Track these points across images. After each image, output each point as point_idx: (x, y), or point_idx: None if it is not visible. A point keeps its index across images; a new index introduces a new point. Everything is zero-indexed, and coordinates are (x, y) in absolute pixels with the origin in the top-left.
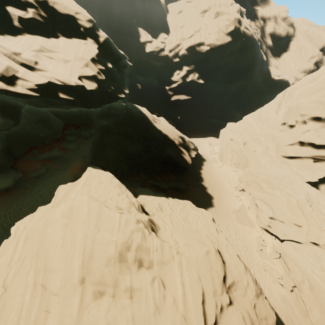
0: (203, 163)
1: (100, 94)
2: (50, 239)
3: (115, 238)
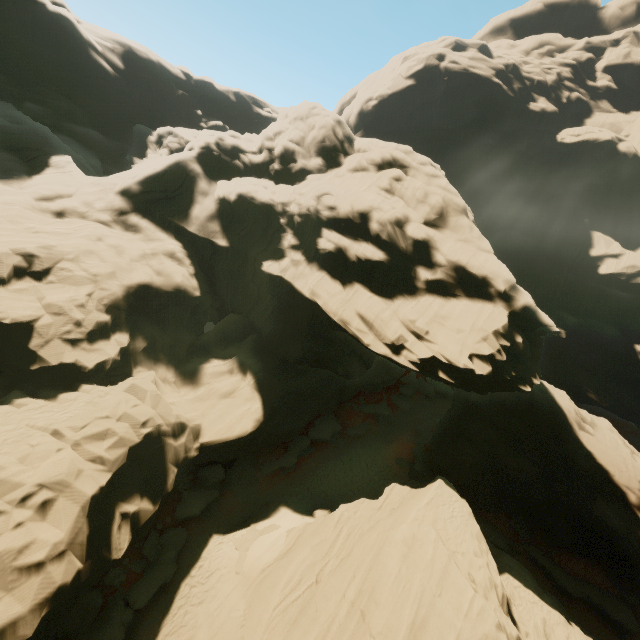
0: None
1: (491, 378)
2: (386, 562)
3: (458, 624)
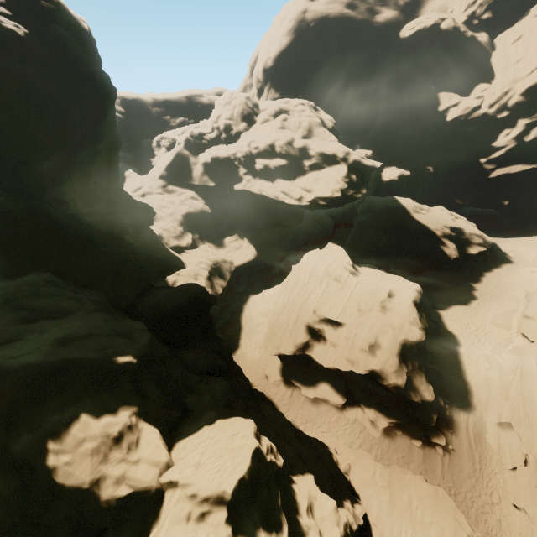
0: (502, 265)
1: (343, 197)
2: (303, 261)
3: (326, 265)
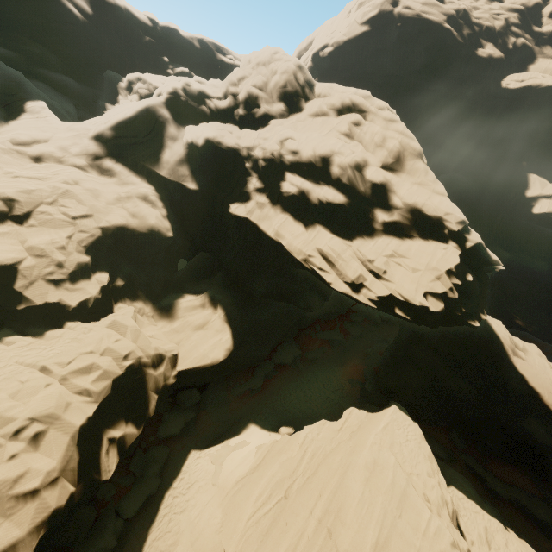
0: None
1: (443, 314)
2: (350, 485)
3: (418, 543)
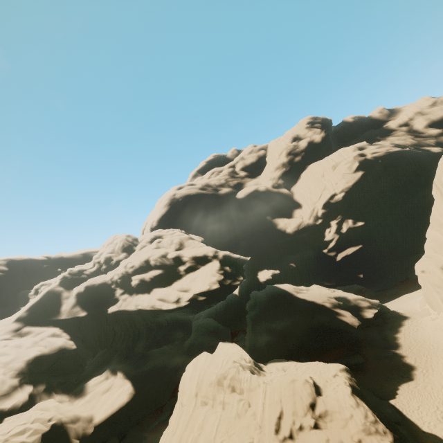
0: (403, 322)
1: (223, 288)
2: (185, 375)
3: (216, 371)
